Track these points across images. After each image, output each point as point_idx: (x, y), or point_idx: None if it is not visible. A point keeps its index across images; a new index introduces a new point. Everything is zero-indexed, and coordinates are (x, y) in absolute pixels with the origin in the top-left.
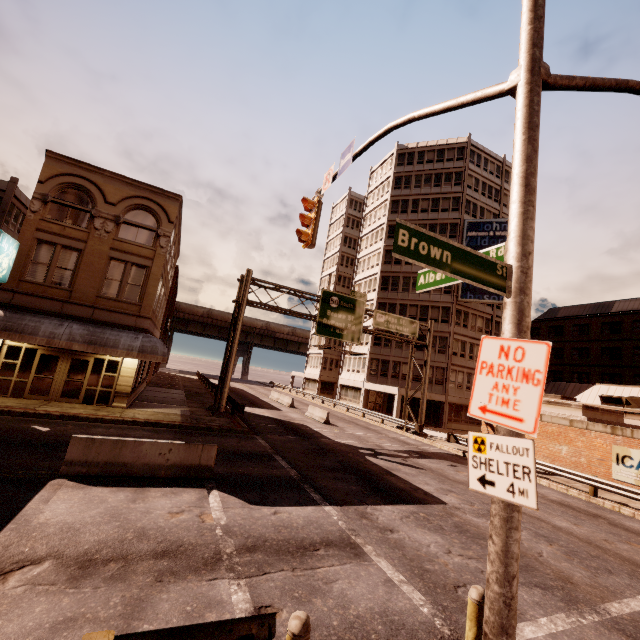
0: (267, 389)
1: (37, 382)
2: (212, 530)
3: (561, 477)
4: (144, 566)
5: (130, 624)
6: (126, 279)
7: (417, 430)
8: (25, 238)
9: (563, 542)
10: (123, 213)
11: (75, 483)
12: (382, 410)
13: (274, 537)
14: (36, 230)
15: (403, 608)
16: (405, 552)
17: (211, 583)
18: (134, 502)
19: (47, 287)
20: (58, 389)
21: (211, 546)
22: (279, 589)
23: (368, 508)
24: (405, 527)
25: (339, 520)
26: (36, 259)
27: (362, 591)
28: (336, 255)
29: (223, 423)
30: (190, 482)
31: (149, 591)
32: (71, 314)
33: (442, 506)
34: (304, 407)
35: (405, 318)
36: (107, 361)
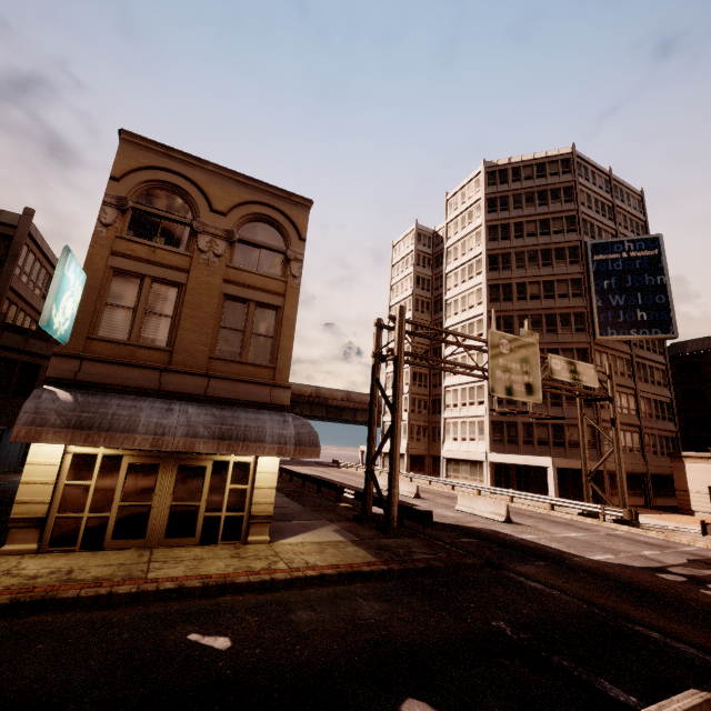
0: (339, 471)
1: (124, 515)
2: None
3: None
4: None
5: None
6: (250, 328)
7: (630, 518)
8: (94, 267)
9: None
10: (237, 226)
11: None
12: (512, 488)
13: None
14: (111, 254)
15: None
16: None
17: None
18: None
19: (133, 347)
20: (160, 524)
21: None
22: None
23: None
24: None
25: None
26: (113, 301)
27: None
28: (408, 299)
29: (428, 551)
30: None
31: None
32: (174, 390)
33: None
34: (425, 495)
35: (581, 363)
36: (232, 464)
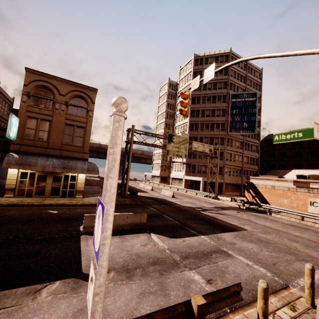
0: (134, 182)
1: (38, 189)
2: (165, 251)
3: (284, 213)
4: (151, 269)
5: (165, 292)
6: (75, 134)
7: (215, 197)
8: (21, 116)
9: (301, 241)
10: (69, 100)
11: (91, 236)
12: (193, 188)
13: (191, 251)
14: (26, 111)
15: (260, 274)
16: (245, 252)
17: (182, 273)
18: (123, 242)
19: (36, 141)
20: (48, 191)
21: (170, 258)
22: (209, 272)
23: (218, 235)
24: (238, 241)
25: (211, 241)
26: (28, 127)
27: (241, 270)
28: (164, 113)
29: (130, 201)
30: (138, 231)
31: (161, 279)
32: (50, 154)
33: (246, 231)
34: (157, 190)
35: (207, 144)
36: (70, 176)
